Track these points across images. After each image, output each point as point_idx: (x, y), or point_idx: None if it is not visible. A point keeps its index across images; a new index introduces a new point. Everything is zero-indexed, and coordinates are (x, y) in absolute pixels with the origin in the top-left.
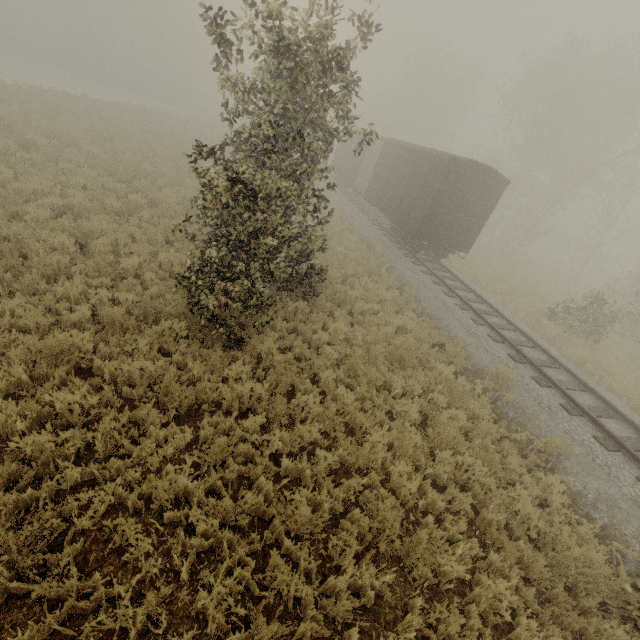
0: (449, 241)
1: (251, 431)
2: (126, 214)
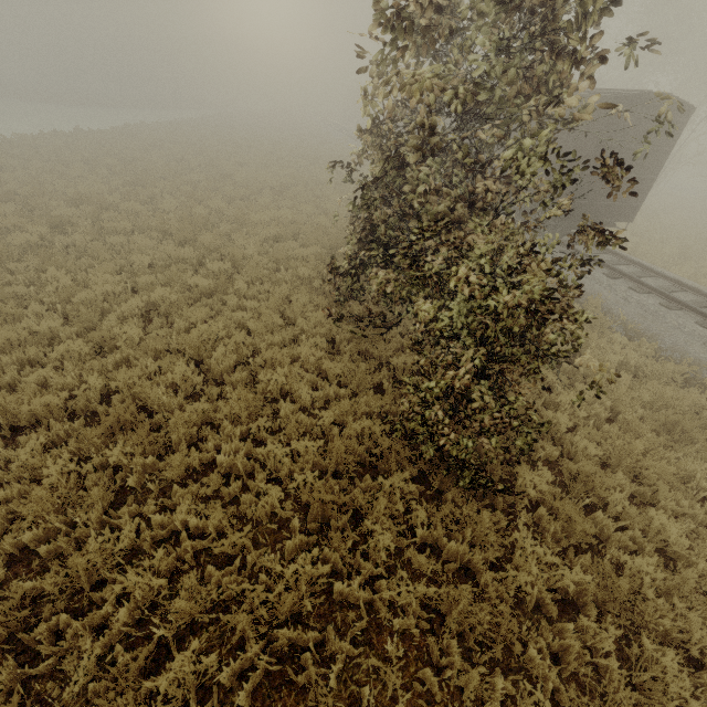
0: (608, 212)
1: (599, 649)
2: (218, 293)
